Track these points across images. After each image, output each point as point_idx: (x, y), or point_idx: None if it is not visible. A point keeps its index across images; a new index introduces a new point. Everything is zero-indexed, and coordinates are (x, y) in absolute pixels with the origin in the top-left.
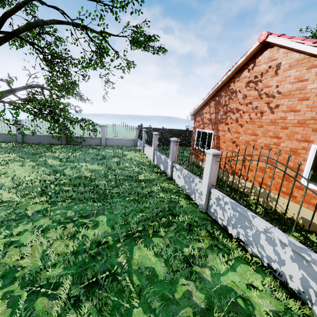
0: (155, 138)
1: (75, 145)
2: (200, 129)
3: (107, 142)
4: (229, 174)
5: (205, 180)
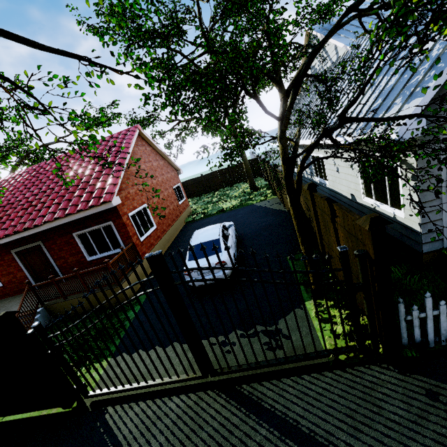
0: None
1: None
2: None
3: None
4: None
5: None
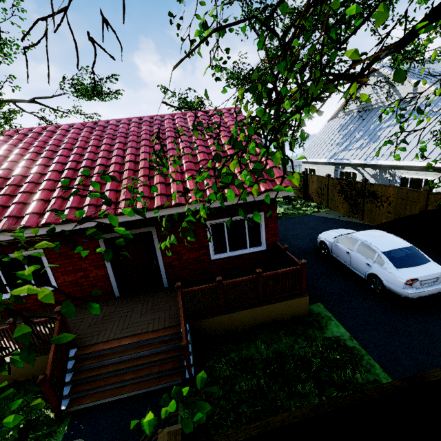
0: None
1: None
2: None
3: None
4: None
5: None
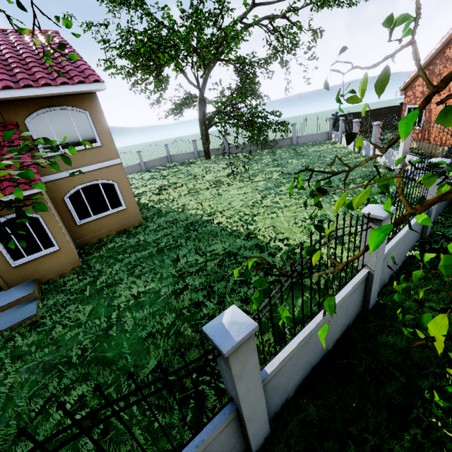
0: (356, 126)
1: (269, 149)
2: (411, 104)
3: (298, 140)
4: (438, 146)
5: (400, 150)
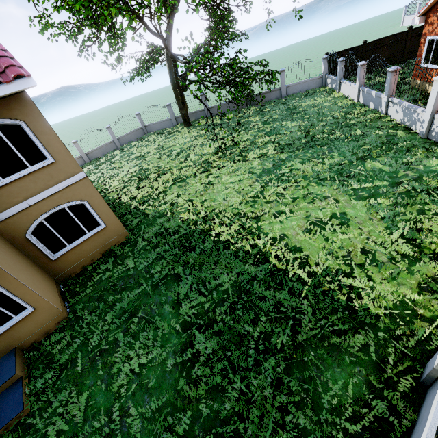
0: (361, 71)
1: (255, 105)
2: (433, 35)
3: (288, 91)
4: None
5: (429, 108)
